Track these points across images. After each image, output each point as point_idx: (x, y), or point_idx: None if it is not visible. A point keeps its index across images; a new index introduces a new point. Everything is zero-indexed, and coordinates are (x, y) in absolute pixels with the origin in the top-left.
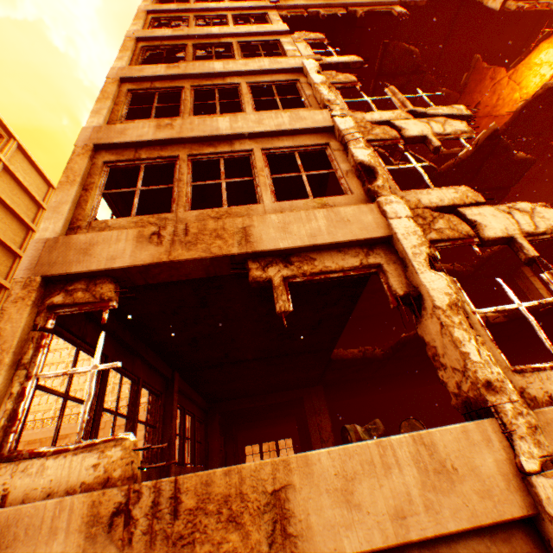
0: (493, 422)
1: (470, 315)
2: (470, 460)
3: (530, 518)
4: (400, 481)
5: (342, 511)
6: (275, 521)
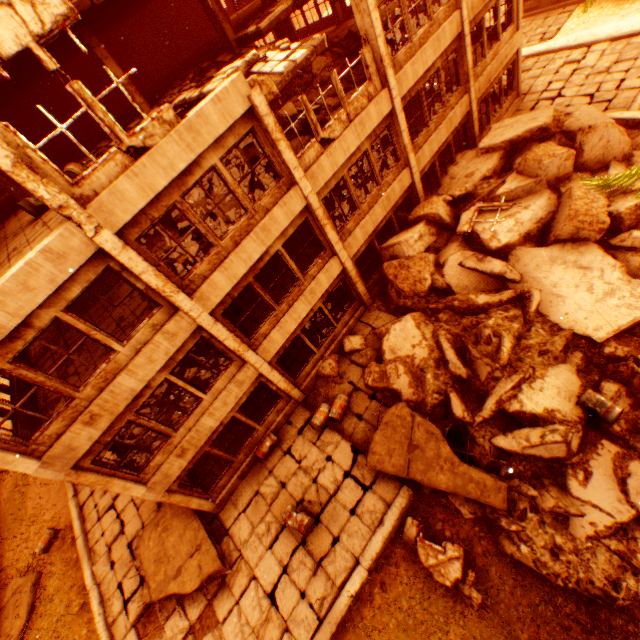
0: (73, 224)
1: (35, 159)
2: (70, 246)
3: (102, 249)
4: (47, 271)
5: (31, 294)
6: (7, 314)
